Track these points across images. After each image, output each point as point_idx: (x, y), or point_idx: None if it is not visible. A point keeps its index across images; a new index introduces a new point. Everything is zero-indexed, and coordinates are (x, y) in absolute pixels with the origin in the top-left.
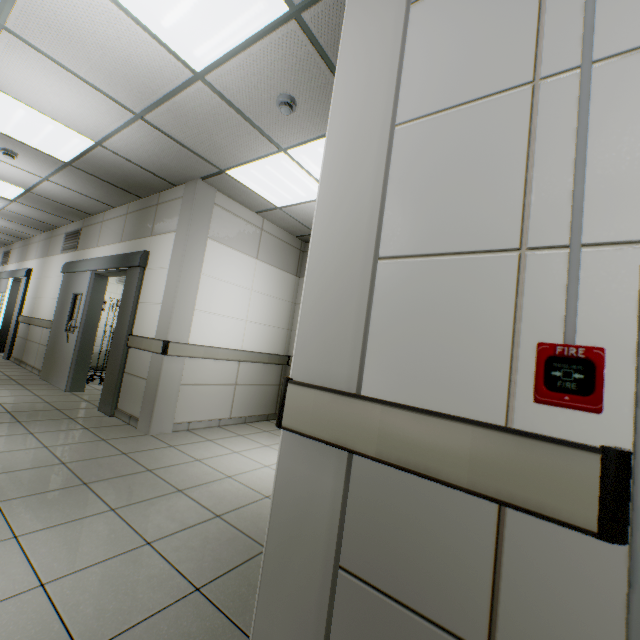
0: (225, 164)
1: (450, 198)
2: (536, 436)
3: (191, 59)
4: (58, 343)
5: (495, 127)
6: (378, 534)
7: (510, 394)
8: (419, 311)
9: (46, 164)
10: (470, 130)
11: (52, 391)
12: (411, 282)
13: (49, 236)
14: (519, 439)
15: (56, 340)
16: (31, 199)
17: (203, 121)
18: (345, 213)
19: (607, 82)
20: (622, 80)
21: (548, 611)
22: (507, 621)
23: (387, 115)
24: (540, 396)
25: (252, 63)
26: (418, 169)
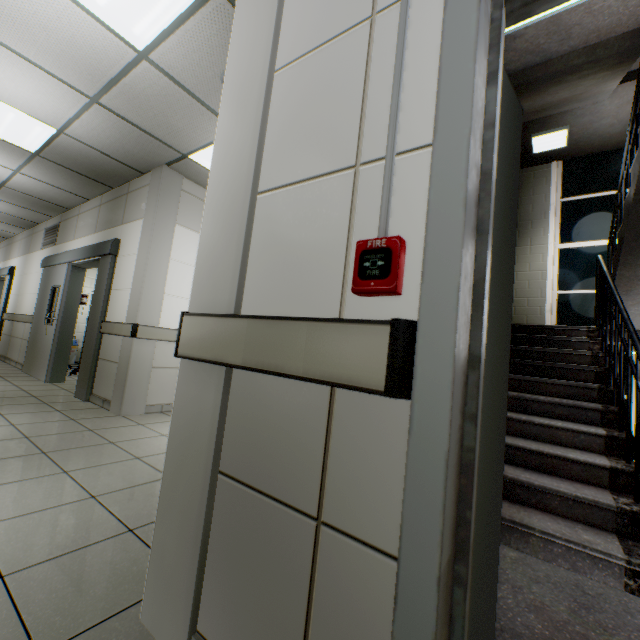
0: (186, 148)
1: (310, 130)
2: (350, 320)
3: (132, 38)
4: (39, 336)
5: (344, 61)
6: (247, 436)
7: (343, 293)
8: (284, 235)
9: (14, 155)
10: (327, 67)
11: (32, 382)
12: (280, 210)
13: (30, 233)
14: (338, 325)
15: (37, 333)
16: (7, 194)
17: (156, 103)
18: (233, 156)
19: (421, 9)
20: (431, 5)
21: (359, 472)
22: (332, 488)
23: (266, 62)
24: (355, 286)
25: (190, 40)
26: (289, 108)
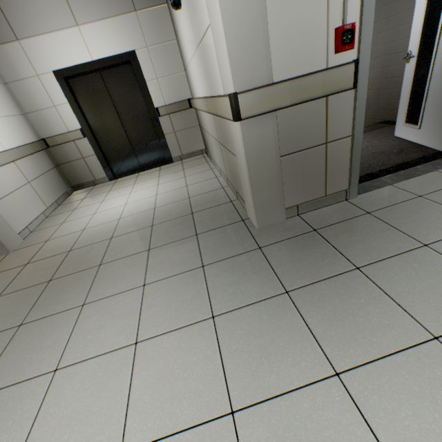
0: None
1: None
2: (340, 66)
3: None
4: None
5: None
6: (291, 136)
7: (327, 55)
8: (291, 26)
9: None
10: None
11: None
12: (284, 8)
13: None
14: (335, 69)
15: None
16: None
17: None
18: None
19: None
20: None
21: (338, 120)
22: (330, 131)
23: None
24: (340, 50)
25: None
26: None
